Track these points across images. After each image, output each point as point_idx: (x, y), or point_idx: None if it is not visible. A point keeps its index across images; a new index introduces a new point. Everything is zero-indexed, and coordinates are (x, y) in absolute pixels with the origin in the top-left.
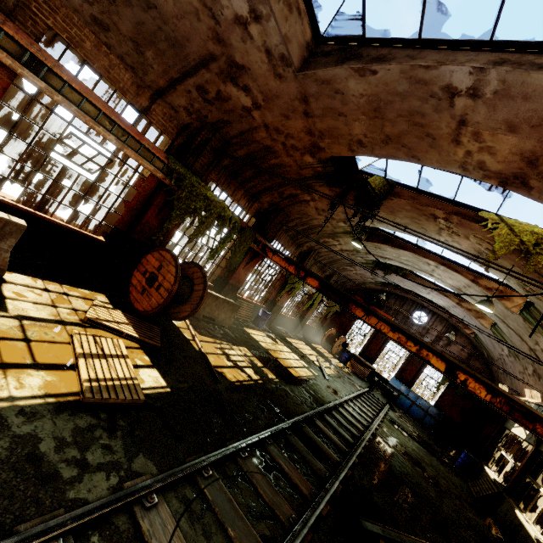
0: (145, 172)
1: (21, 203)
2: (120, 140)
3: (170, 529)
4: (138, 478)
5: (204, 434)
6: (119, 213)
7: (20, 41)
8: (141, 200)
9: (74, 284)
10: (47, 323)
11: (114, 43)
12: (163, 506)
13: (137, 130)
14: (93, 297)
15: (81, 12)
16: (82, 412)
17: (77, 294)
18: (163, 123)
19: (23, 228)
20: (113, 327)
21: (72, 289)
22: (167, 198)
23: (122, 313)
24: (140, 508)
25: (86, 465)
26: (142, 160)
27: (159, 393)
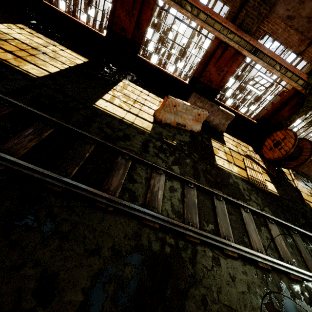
0: (288, 87)
1: (230, 106)
2: (281, 74)
3: (277, 233)
4: (267, 212)
5: (294, 220)
6: (267, 109)
7: (253, 44)
8: (281, 102)
9: (241, 140)
10: (235, 152)
11: (294, 24)
12: (275, 225)
13: (293, 66)
14: (247, 147)
15: (281, 16)
16: (248, 184)
17: (242, 144)
18: (311, 56)
19: (233, 117)
20: (256, 160)
21: (240, 142)
22: (299, 100)
23: (259, 156)
24: (267, 220)
25: (250, 198)
26: (291, 82)
27: (273, 193)
